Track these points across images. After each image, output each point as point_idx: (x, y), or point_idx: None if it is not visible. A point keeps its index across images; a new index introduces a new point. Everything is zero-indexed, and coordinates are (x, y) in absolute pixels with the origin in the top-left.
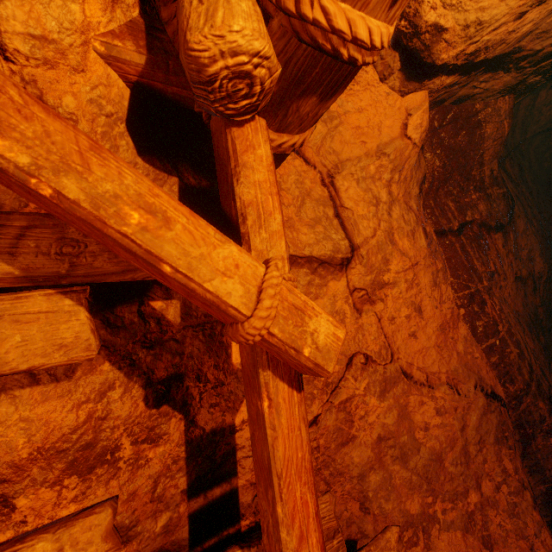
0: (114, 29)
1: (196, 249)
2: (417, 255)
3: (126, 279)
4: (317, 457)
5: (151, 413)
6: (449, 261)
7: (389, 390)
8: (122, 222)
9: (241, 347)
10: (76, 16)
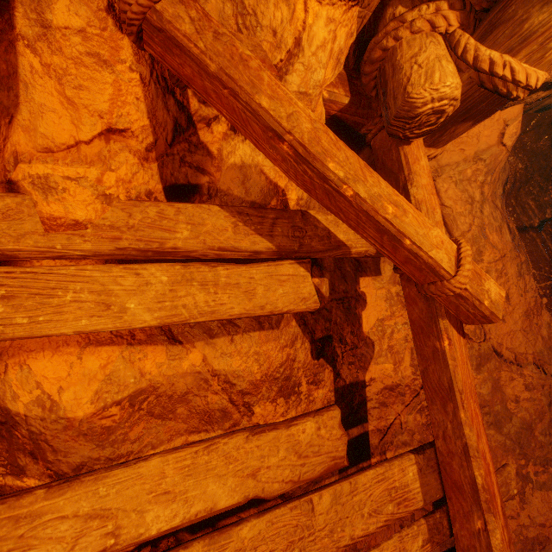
0: (332, 81)
1: (420, 230)
2: (504, 248)
3: (325, 256)
4: (427, 415)
5: (314, 363)
6: (531, 255)
7: (483, 364)
8: (385, 212)
9: (411, 306)
10: (321, 77)
